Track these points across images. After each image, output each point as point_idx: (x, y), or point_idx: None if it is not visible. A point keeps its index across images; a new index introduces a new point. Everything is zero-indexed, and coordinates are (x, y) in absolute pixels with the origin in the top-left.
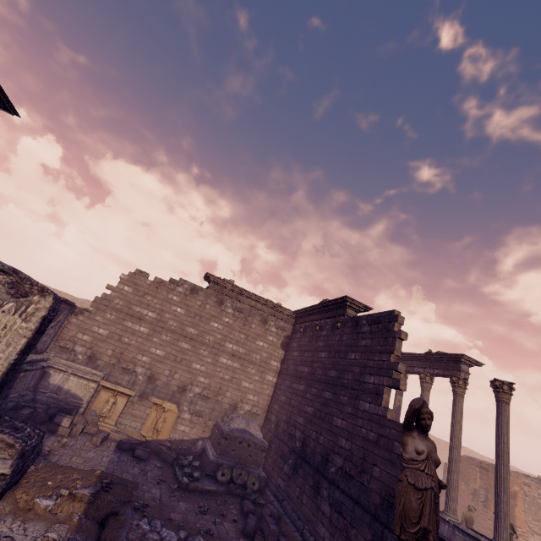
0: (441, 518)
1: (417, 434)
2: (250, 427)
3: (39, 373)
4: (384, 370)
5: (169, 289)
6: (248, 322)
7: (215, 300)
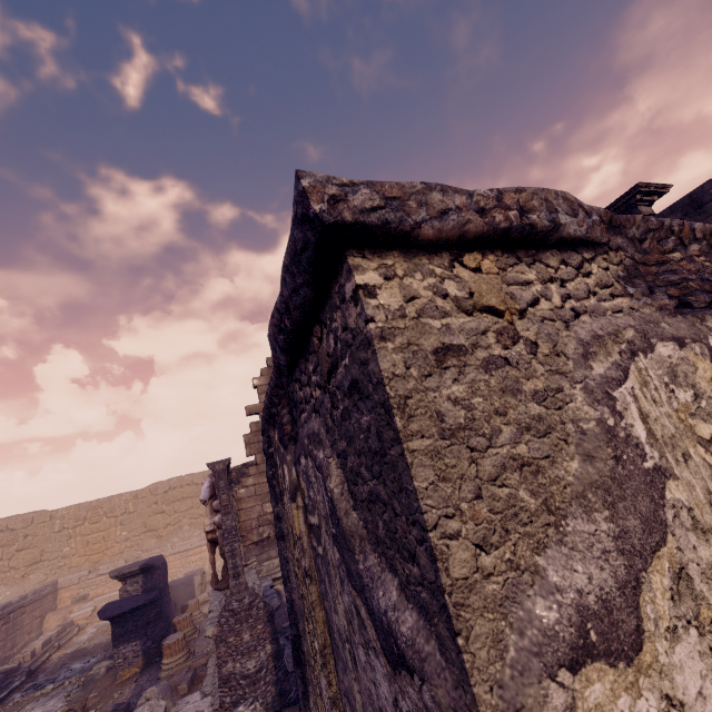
0: None
1: None
2: None
3: None
4: None
5: None
6: None
7: None
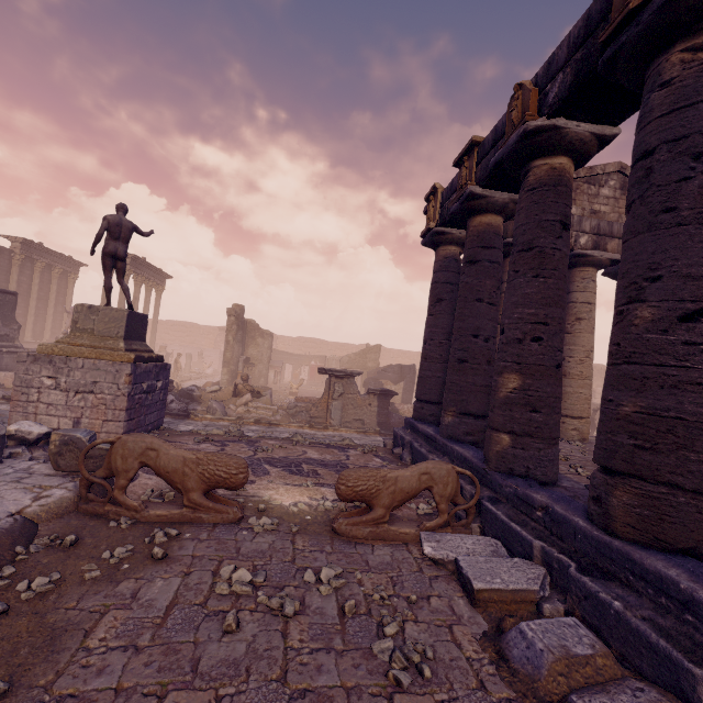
0: None
1: None
2: None
3: None
4: None
5: None
6: None
7: None
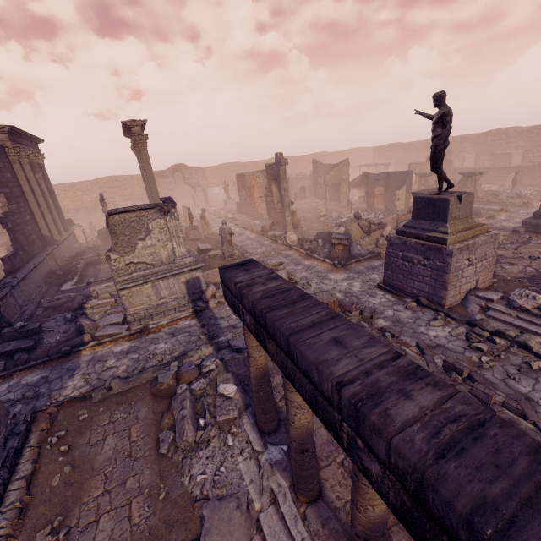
0: None
1: None
2: None
3: None
4: None
5: None
6: None
7: None
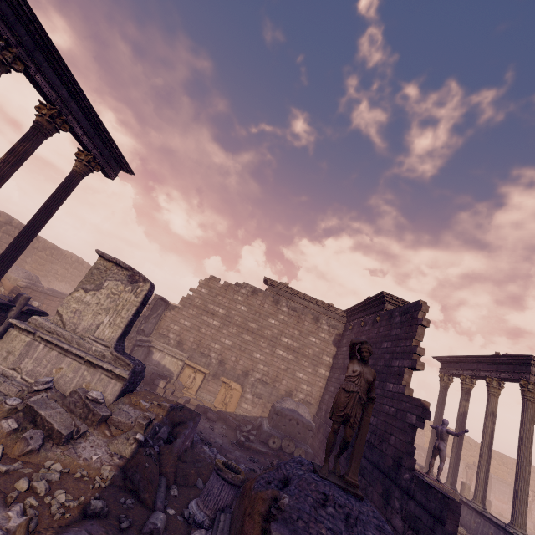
0: (505, 530)
1: (356, 362)
2: (299, 409)
3: (146, 350)
4: (406, 354)
5: (235, 291)
6: (301, 320)
7: (272, 300)
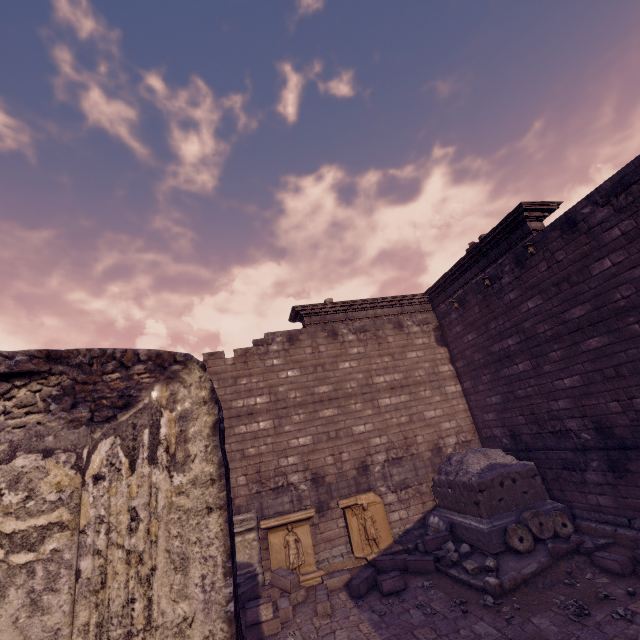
0: None
1: None
2: (493, 457)
3: None
4: None
5: (261, 355)
6: (381, 339)
7: (325, 336)
